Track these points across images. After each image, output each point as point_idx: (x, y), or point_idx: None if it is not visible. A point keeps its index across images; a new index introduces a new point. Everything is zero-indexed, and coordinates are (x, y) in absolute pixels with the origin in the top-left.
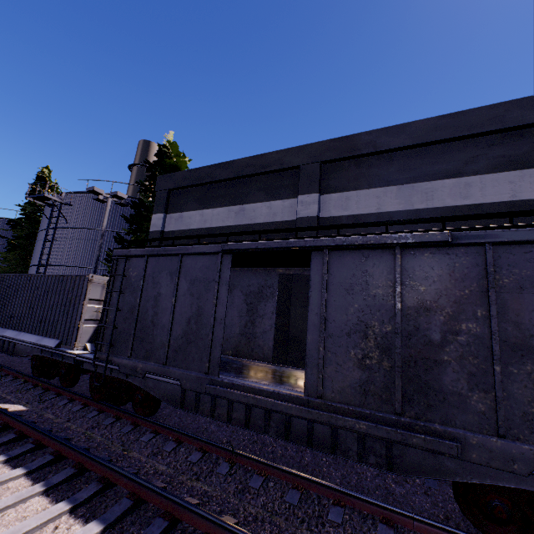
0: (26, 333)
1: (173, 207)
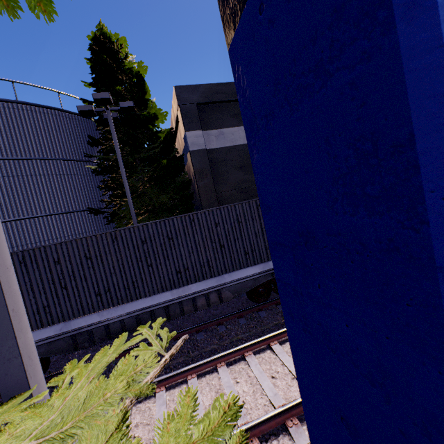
0: (231, 273)
1: (208, 123)
